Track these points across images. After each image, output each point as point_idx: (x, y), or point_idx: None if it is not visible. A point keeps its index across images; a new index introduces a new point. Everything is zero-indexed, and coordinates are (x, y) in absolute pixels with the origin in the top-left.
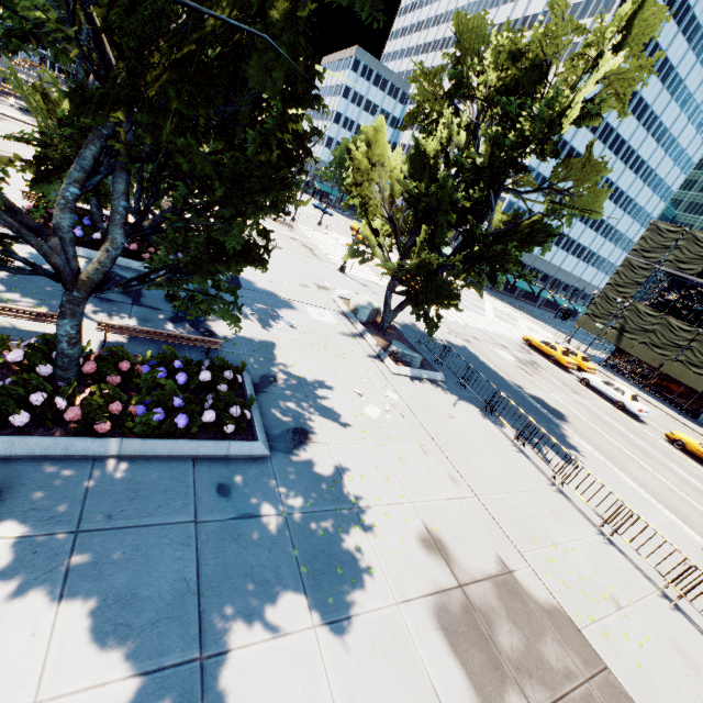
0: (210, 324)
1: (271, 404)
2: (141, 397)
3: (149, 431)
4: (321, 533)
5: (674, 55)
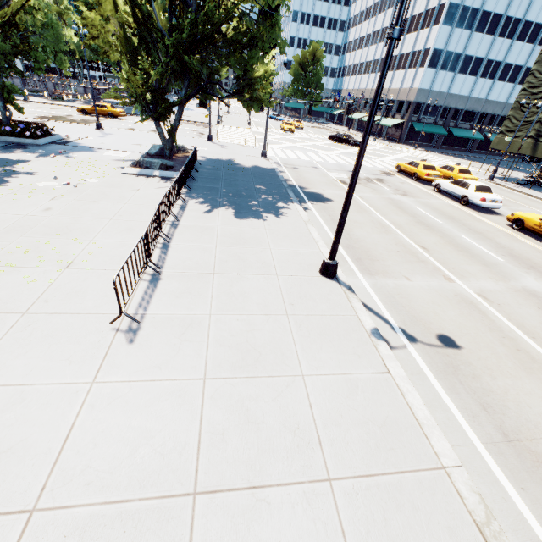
0: None
1: None
2: None
3: None
4: None
5: None
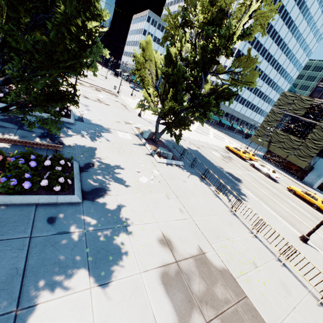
0: (61, 139)
1: (88, 177)
2: (5, 173)
3: (9, 191)
4: (104, 239)
5: (293, 15)
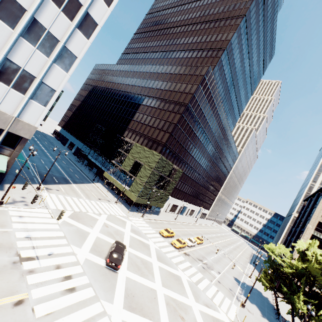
0: None
1: None
2: None
3: None
4: None
5: None
